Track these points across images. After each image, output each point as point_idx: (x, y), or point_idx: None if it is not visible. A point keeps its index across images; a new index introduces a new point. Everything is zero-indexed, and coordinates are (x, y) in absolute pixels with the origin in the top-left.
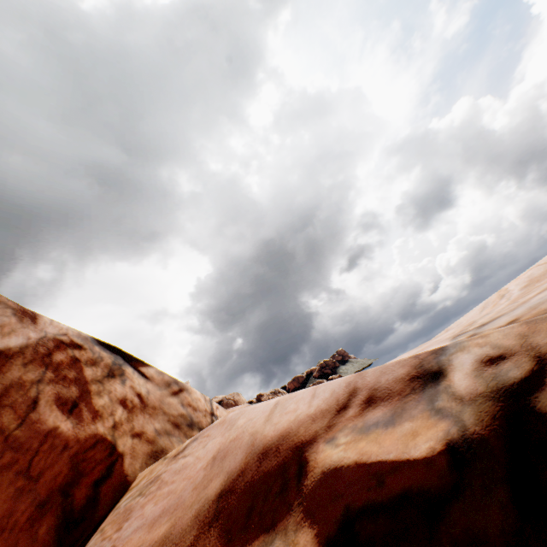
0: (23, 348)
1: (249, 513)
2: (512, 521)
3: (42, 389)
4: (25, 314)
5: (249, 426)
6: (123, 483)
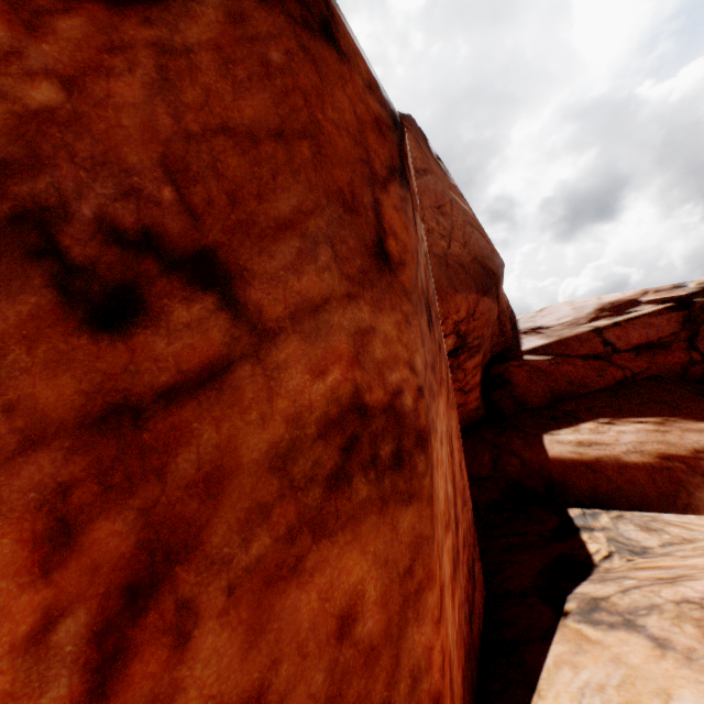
0: None
1: (620, 309)
2: (703, 296)
3: None
4: None
5: (588, 302)
6: (515, 317)
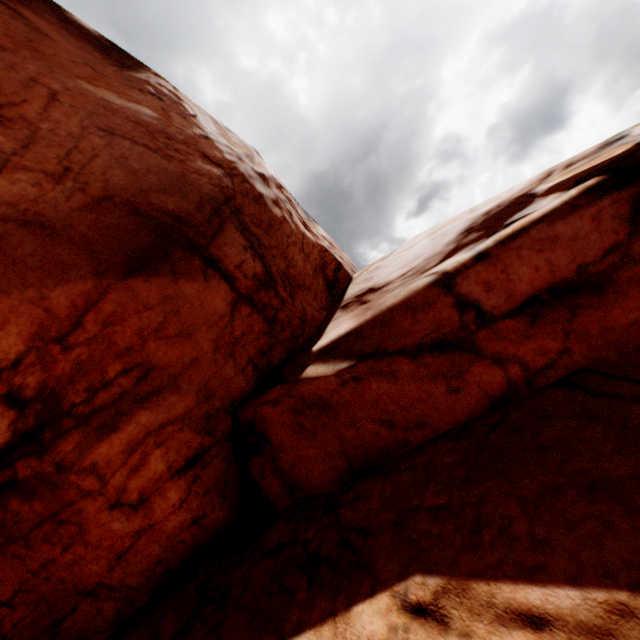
0: (269, 177)
1: (497, 219)
2: None
3: (289, 207)
4: (258, 154)
5: (454, 221)
6: (348, 276)
